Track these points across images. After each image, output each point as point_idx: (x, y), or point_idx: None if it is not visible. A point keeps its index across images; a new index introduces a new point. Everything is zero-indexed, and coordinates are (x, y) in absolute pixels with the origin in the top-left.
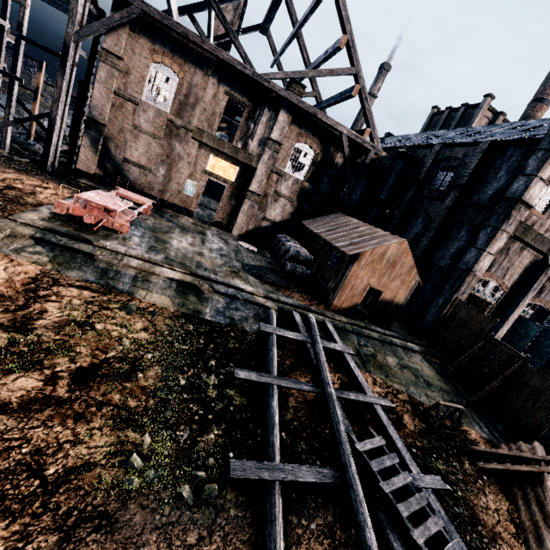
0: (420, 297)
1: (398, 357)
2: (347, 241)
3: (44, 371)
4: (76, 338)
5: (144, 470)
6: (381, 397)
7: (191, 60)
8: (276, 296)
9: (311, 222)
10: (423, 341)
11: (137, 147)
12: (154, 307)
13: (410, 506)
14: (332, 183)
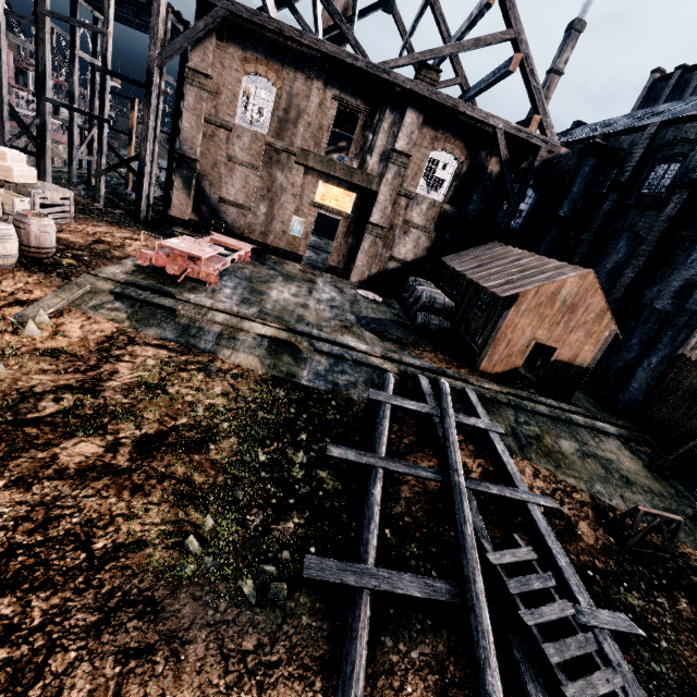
0: (622, 357)
1: (579, 442)
2: (501, 279)
3: (106, 437)
4: (145, 402)
5: (201, 556)
6: (545, 495)
7: (289, 63)
8: (398, 357)
9: (454, 257)
10: (624, 420)
11: (234, 182)
12: (238, 369)
13: (565, 649)
14: (484, 202)
